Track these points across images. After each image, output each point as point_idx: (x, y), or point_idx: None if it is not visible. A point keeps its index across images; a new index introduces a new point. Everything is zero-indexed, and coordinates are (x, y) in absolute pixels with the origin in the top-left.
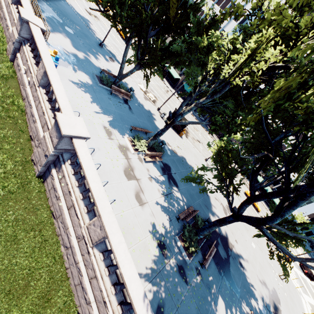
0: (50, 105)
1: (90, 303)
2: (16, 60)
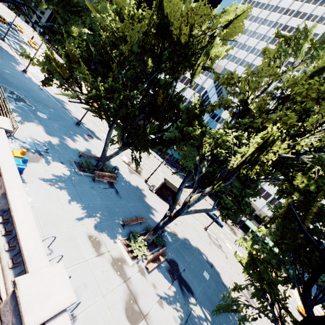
0: (7, 245)
1: None
2: None
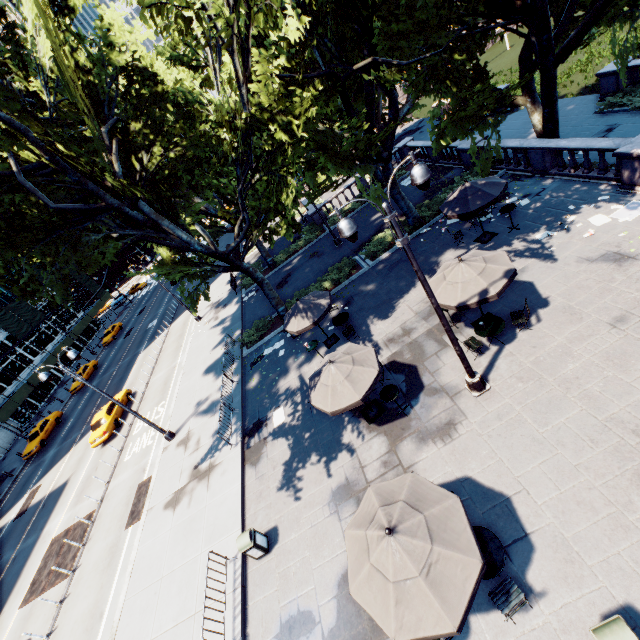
0: None
1: None
2: None
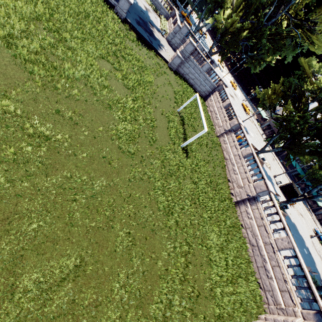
0: (249, 169)
1: (272, 278)
2: (223, 137)
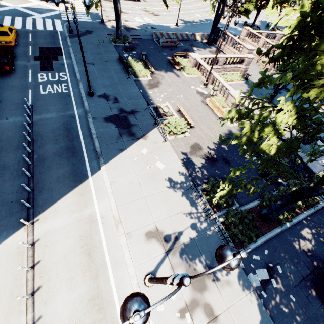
0: None
1: None
2: None
